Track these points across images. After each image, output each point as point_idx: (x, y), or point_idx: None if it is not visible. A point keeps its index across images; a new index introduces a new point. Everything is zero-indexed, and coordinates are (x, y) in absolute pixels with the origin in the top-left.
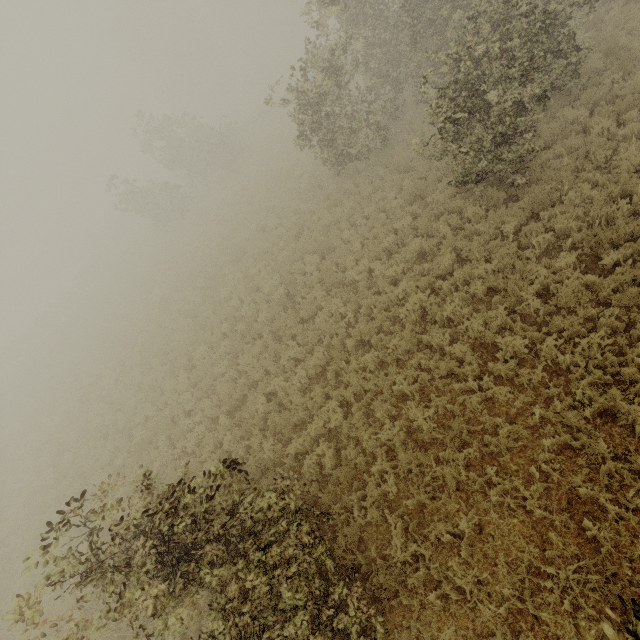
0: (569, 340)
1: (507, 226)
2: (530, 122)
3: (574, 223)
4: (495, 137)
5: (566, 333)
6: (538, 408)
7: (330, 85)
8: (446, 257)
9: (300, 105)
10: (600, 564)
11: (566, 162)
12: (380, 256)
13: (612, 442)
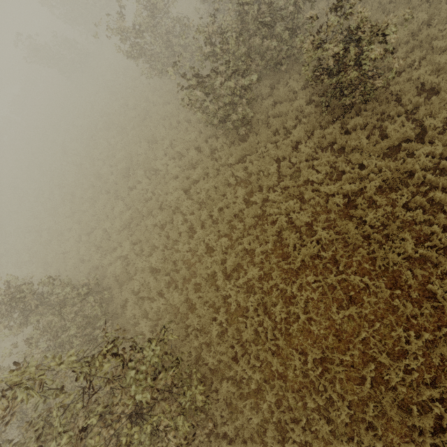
0: (225, 235)
1: (230, 160)
2: (249, 97)
3: (255, 169)
4: (227, 103)
5: (222, 232)
6: (199, 264)
7: (146, 20)
8: (194, 173)
9: (121, 39)
10: (190, 325)
11: (275, 122)
12: (176, 156)
13: (215, 284)
